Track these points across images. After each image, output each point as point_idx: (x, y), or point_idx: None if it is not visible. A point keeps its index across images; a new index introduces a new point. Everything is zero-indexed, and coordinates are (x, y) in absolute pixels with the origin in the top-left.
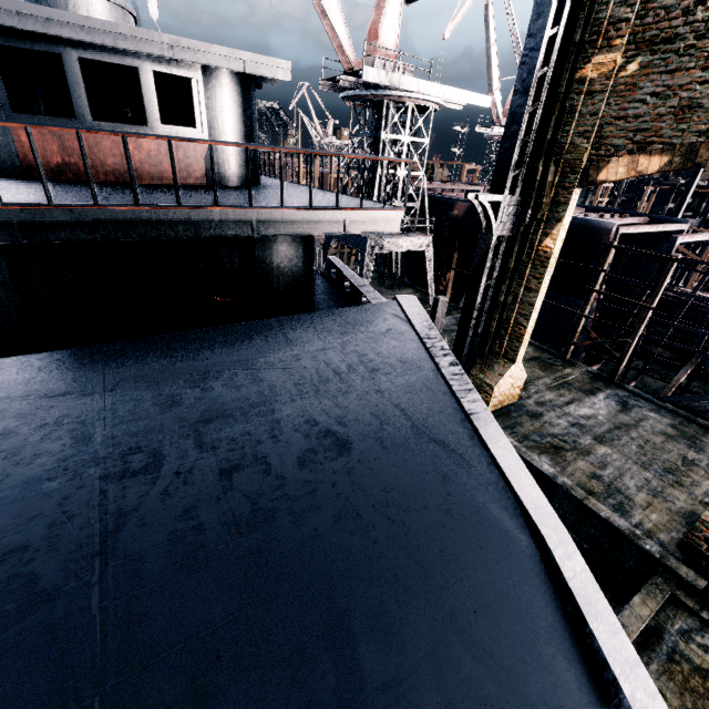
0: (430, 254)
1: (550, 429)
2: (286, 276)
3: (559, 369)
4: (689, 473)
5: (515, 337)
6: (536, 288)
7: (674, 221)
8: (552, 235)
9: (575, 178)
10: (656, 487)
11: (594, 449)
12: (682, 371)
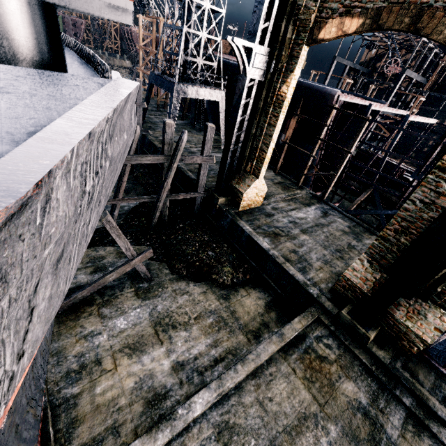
0: (223, 105)
1: (275, 223)
2: (11, 42)
3: (293, 190)
4: (349, 252)
5: (260, 160)
6: (274, 124)
7: (377, 102)
8: (287, 83)
9: (305, 36)
10: (328, 259)
11: (299, 236)
12: (362, 196)
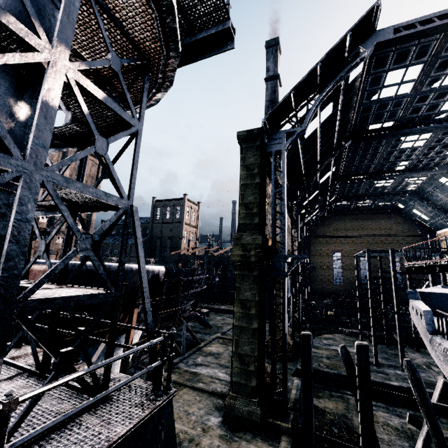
0: None
1: None
2: None
3: None
4: None
5: None
6: None
7: None
8: None
9: None
10: None
11: None
12: None
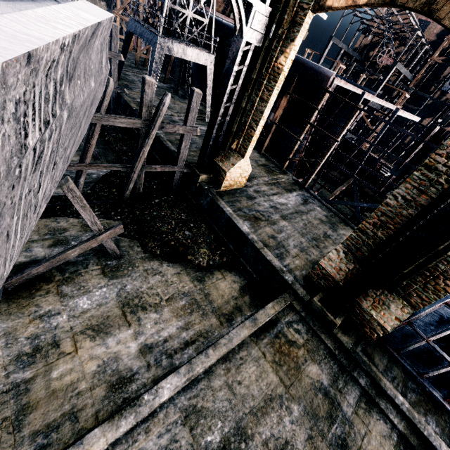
0: (211, 71)
1: (257, 207)
2: None
3: (277, 174)
4: (324, 241)
5: (247, 137)
6: (267, 99)
7: (368, 92)
8: (285, 53)
9: (311, 0)
10: (304, 247)
11: (279, 222)
12: (342, 186)
